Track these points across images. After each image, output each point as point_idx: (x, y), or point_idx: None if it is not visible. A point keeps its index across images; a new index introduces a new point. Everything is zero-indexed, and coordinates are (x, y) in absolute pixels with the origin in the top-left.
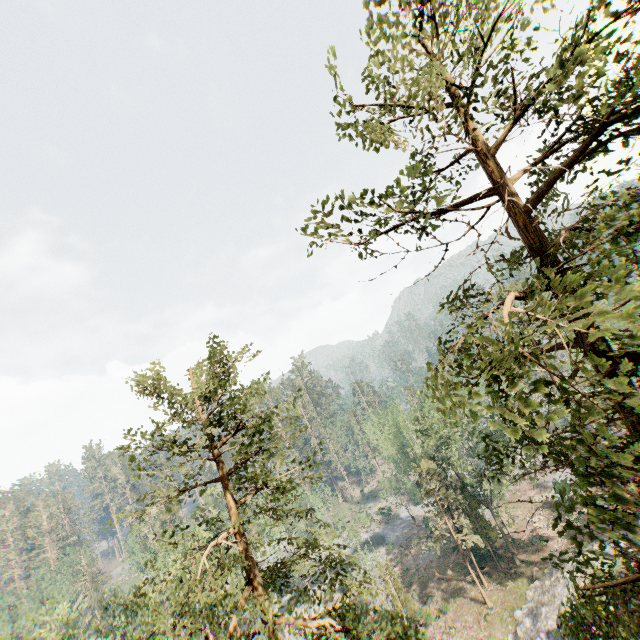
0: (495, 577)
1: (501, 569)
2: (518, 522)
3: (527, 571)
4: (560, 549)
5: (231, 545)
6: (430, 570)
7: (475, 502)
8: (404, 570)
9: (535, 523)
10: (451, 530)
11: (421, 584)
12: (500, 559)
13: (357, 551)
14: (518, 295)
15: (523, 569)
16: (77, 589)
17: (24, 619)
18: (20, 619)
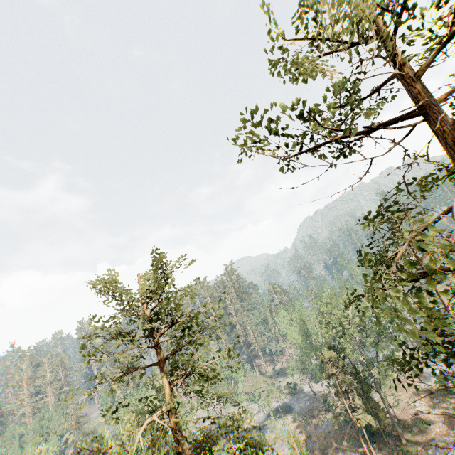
0: (384, 451)
1: (389, 445)
2: (402, 405)
3: (412, 449)
4: (441, 433)
5: (164, 425)
6: (328, 439)
7: (366, 386)
8: (307, 436)
9: (417, 407)
10: (347, 409)
11: (321, 450)
12: (388, 436)
13: (270, 416)
14: (448, 211)
15: (408, 447)
16: (65, 427)
17: (28, 446)
18: (25, 446)
